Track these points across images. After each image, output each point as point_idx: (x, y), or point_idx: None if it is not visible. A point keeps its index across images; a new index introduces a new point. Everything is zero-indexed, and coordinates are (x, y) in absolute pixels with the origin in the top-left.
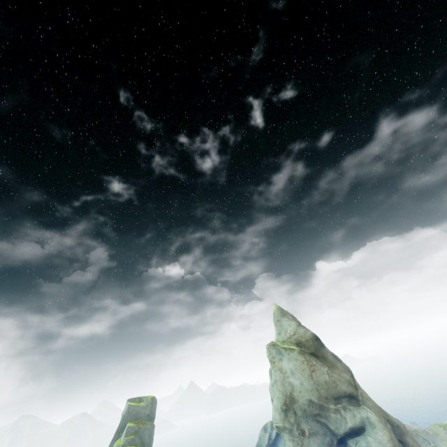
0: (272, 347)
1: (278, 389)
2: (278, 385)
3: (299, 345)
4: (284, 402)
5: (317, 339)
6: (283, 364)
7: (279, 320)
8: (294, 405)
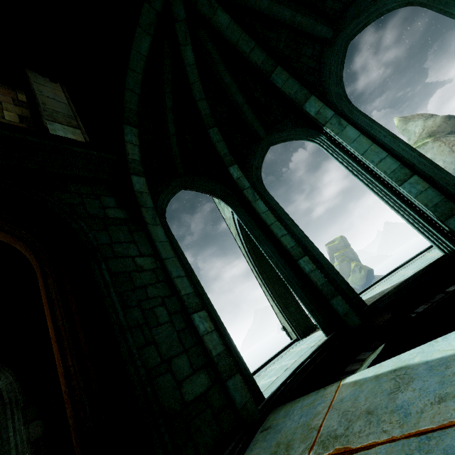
0: None
1: None
2: None
3: (431, 136)
4: None
5: (450, 118)
6: None
7: (404, 129)
8: None
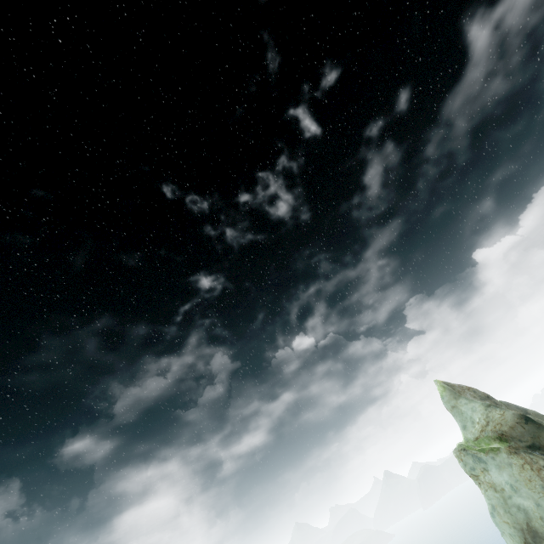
0: (463, 453)
1: (503, 521)
2: (500, 514)
3: (502, 439)
4: (524, 541)
5: (527, 420)
6: (492, 476)
7: (454, 405)
8: (542, 543)
